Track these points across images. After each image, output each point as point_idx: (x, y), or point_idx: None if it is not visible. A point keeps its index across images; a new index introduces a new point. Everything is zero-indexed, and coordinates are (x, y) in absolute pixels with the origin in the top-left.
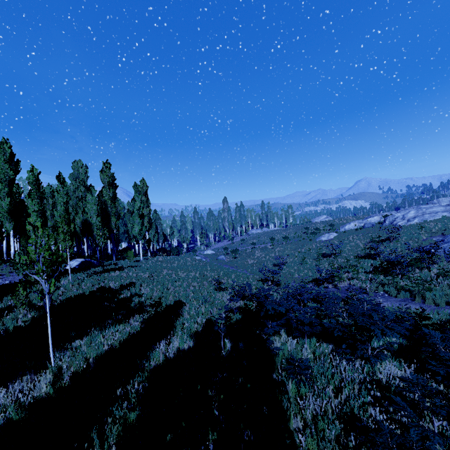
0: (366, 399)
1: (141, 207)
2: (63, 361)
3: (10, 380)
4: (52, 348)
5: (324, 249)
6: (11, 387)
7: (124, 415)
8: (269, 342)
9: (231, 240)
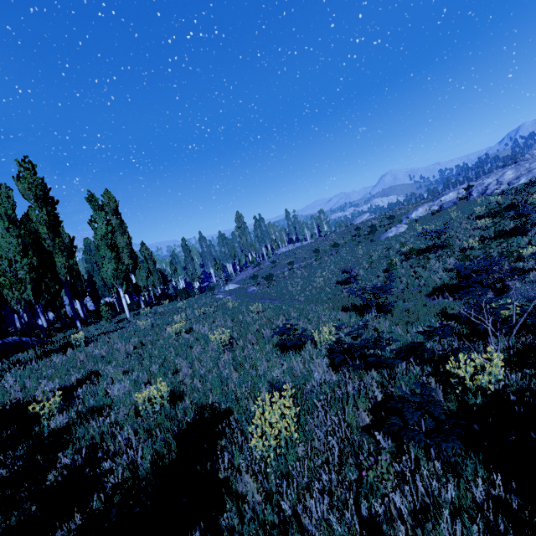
0: None
1: (109, 231)
2: None
3: None
4: None
5: (407, 246)
6: None
7: None
8: None
9: (258, 265)
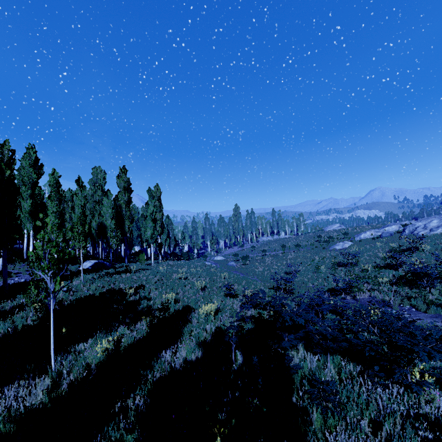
0: (415, 441)
1: (154, 211)
2: (64, 365)
3: (8, 384)
4: (53, 351)
5: (339, 258)
6: (8, 392)
7: (120, 438)
8: (288, 358)
9: (241, 246)
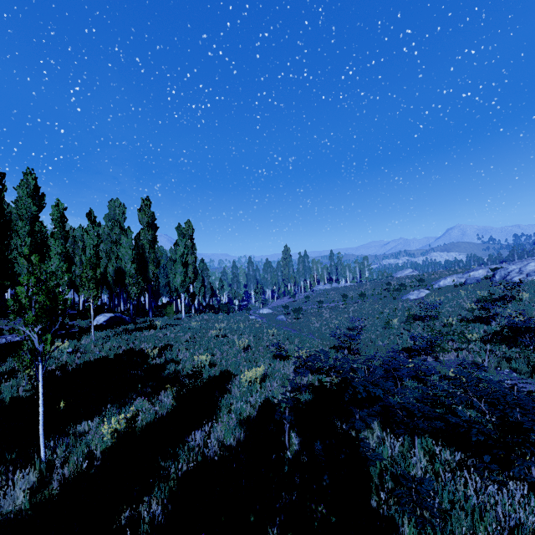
0: None
1: (185, 253)
2: (58, 453)
3: None
4: (43, 434)
5: (414, 310)
6: None
7: None
8: (364, 445)
9: (293, 296)
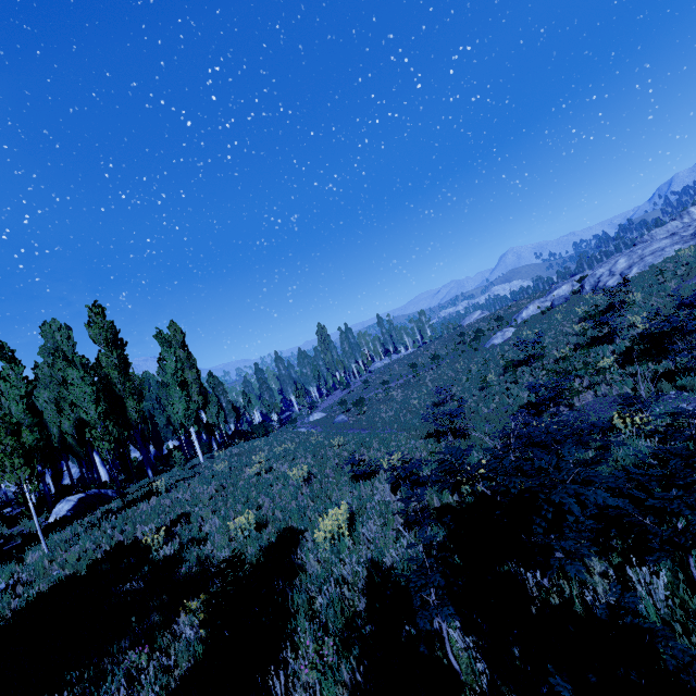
0: None
1: (178, 368)
2: None
3: None
4: None
5: (508, 356)
6: None
7: None
8: (674, 649)
9: (347, 387)
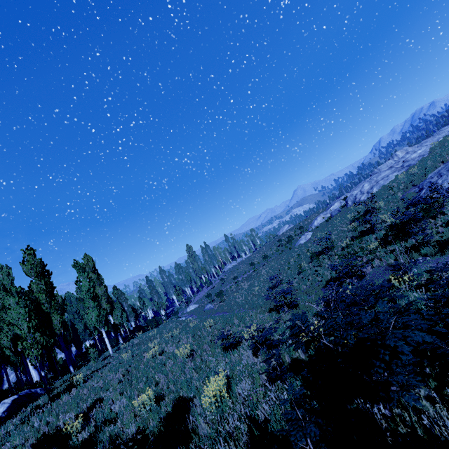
0: None
1: (91, 286)
2: None
3: None
4: None
5: (312, 250)
6: None
7: None
8: None
9: (210, 284)
